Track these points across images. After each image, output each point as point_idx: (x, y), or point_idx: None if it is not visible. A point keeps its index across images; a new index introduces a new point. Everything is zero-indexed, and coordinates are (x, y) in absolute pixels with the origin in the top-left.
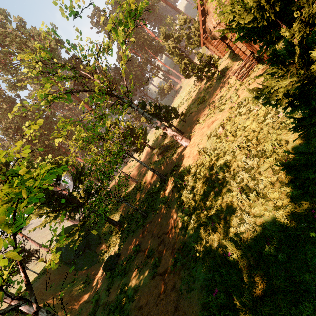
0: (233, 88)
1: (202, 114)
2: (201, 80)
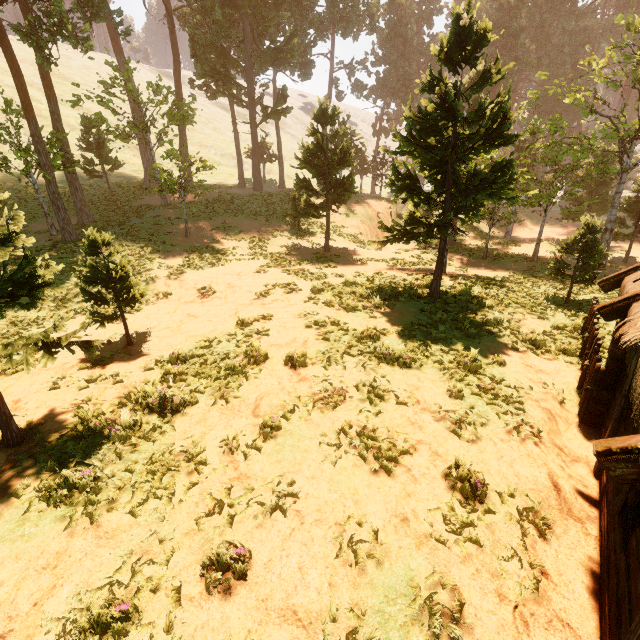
0: None
1: None
2: None
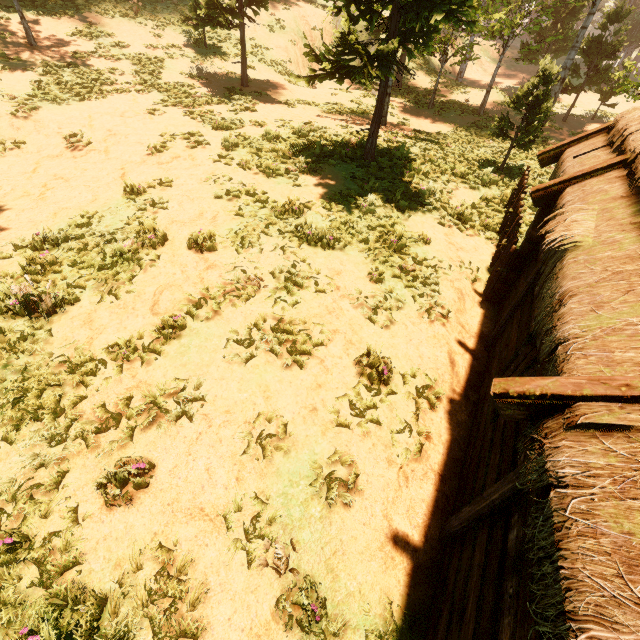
0: None
1: None
2: None
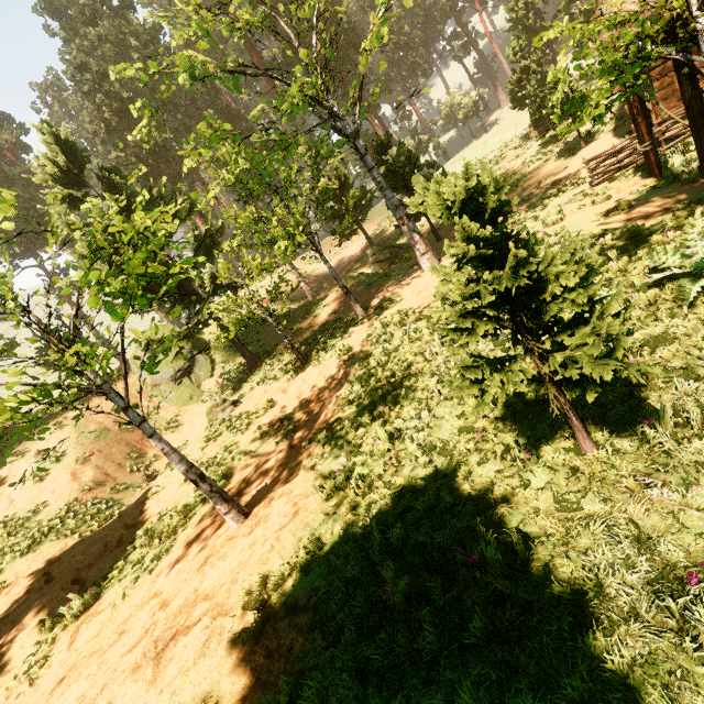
0: (576, 189)
1: None
2: (543, 127)
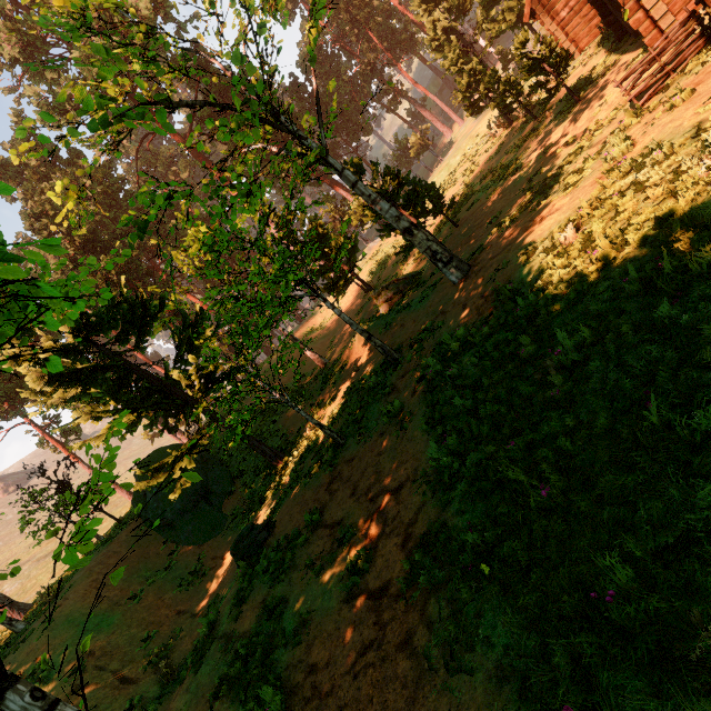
0: (607, 129)
1: (507, 203)
2: (507, 122)
